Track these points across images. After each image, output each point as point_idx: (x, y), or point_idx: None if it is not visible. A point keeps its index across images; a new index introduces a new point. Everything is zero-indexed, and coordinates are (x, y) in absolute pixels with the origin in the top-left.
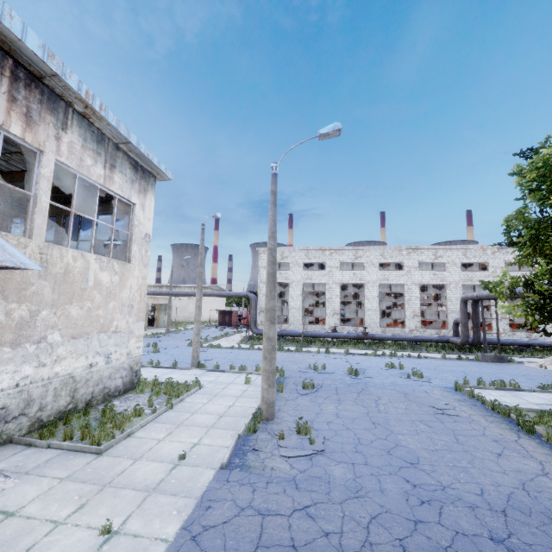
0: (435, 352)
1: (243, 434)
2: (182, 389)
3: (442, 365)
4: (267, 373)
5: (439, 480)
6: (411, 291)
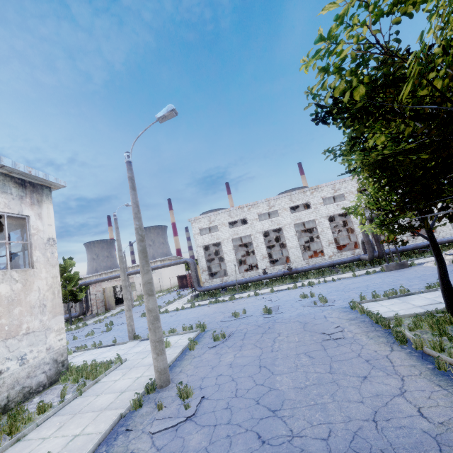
0: (349, 271)
1: (129, 411)
2: (100, 369)
3: (351, 283)
4: (154, 342)
5: (291, 428)
6: (322, 224)
